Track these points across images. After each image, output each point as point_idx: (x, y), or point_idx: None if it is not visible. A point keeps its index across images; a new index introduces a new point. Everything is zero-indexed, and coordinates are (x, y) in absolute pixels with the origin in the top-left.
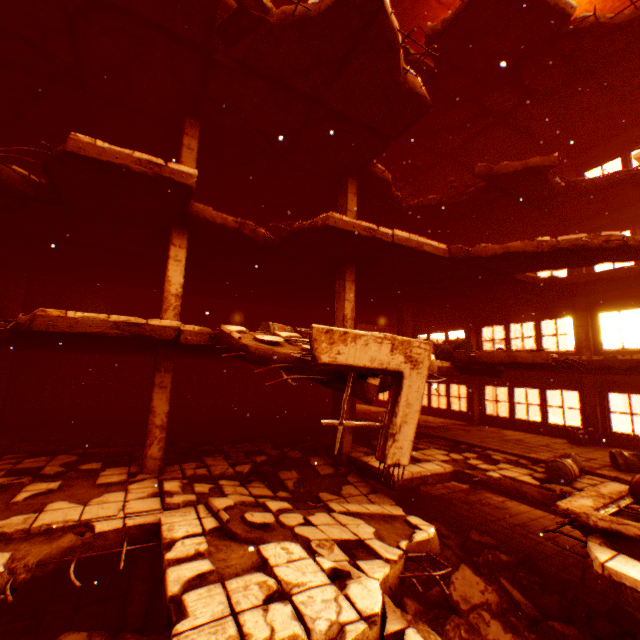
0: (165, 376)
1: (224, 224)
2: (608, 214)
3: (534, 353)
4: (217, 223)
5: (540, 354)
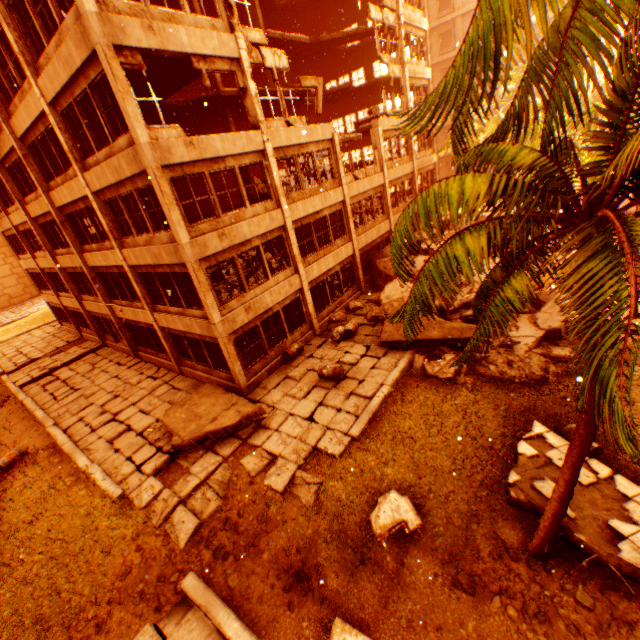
0: (231, 120)
1: None
2: (372, 1)
3: (346, 85)
4: None
5: (348, 84)
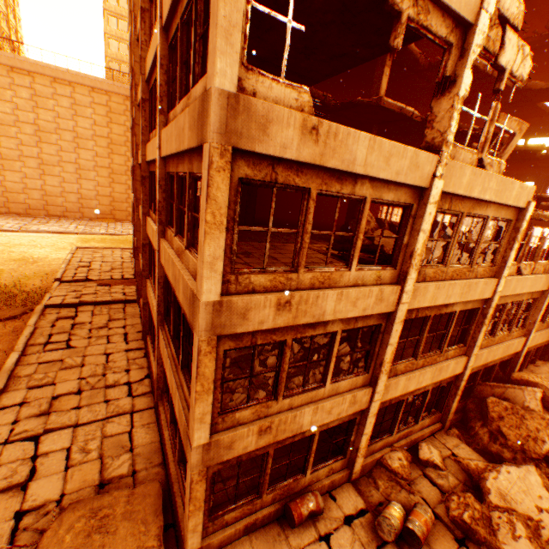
0: None
1: (415, 55)
2: None
3: (538, 146)
4: (414, 55)
5: (541, 146)
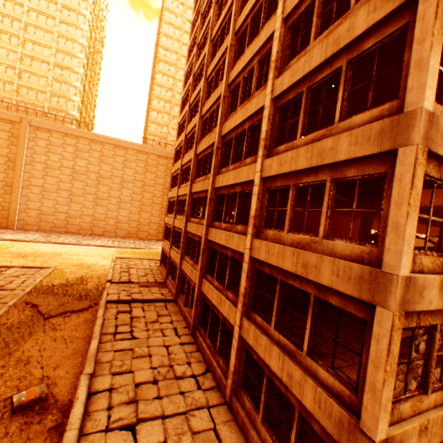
0: None
1: None
2: None
3: None
4: None
5: None
